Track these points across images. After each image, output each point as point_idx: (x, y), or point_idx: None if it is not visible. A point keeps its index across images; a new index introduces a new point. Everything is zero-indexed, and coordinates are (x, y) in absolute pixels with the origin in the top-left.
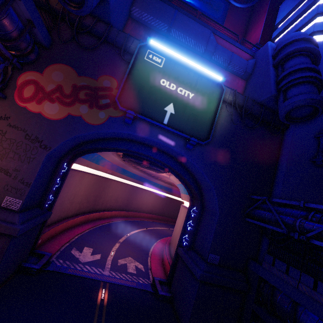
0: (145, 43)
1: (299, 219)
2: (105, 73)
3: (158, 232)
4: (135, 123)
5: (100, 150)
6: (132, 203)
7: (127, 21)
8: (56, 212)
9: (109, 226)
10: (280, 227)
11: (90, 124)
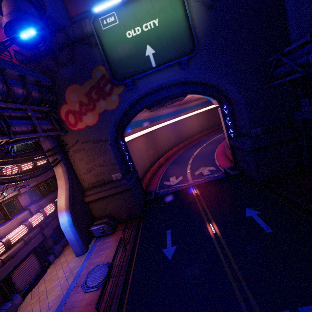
0: (92, 16)
1: (311, 54)
2: (92, 68)
3: (215, 141)
4: (136, 84)
5: (131, 119)
6: (182, 134)
7: (65, 4)
8: (139, 170)
9: (177, 159)
10: (309, 68)
11: (113, 109)
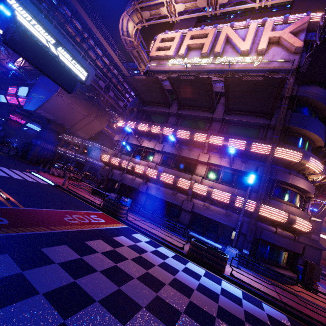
0: None
1: None
2: None
3: None
4: None
5: None
6: None
7: None
8: None
9: None
10: None
11: None
